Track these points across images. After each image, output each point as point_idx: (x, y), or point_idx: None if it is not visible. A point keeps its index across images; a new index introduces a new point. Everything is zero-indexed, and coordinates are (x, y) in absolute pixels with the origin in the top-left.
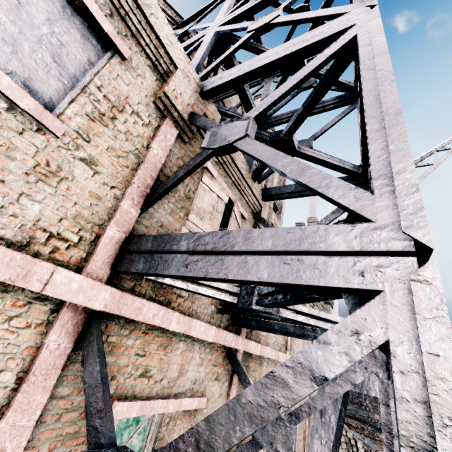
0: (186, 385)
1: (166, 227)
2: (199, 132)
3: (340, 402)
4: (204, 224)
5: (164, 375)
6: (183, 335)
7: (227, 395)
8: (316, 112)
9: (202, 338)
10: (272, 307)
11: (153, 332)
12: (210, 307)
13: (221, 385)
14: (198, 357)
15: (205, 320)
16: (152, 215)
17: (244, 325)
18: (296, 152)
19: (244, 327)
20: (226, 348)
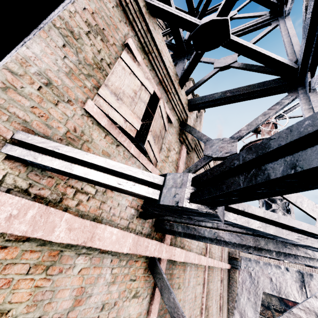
0: (86, 316)
1: (58, 90)
2: (119, 0)
3: (259, 305)
4: (121, 106)
5: (44, 311)
6: (84, 247)
7: (148, 312)
8: (238, 35)
9: (113, 250)
10: (222, 204)
11: (20, 244)
12: (129, 210)
13: (141, 302)
14: (109, 274)
15: (121, 226)
16: (27, 60)
17: (169, 231)
18: (230, 41)
19: (168, 234)
20: (148, 257)
